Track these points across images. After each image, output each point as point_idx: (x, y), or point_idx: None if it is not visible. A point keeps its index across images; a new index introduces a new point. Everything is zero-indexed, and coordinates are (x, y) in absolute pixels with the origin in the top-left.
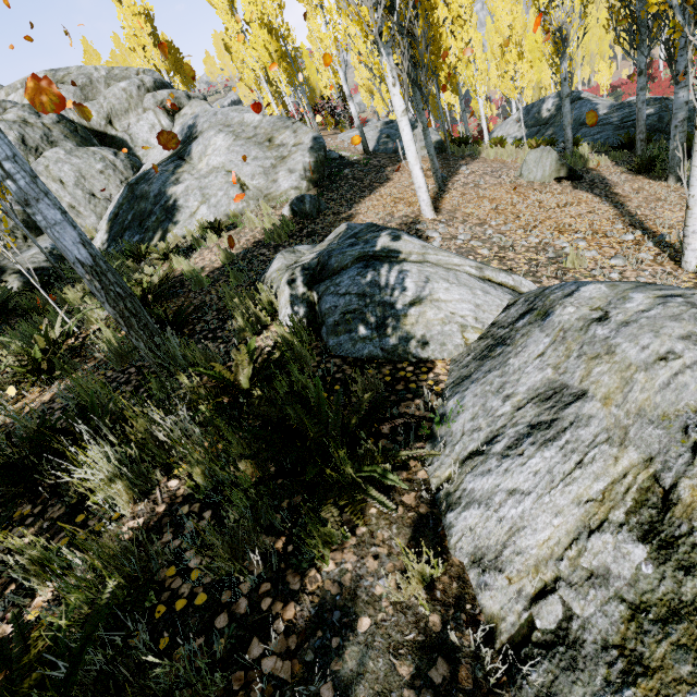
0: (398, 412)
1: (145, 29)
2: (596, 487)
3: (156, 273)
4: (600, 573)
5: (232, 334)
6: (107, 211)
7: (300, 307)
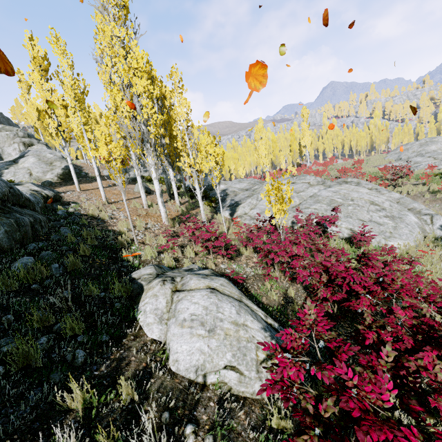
0: None
1: (35, 114)
2: None
3: None
4: None
5: None
6: None
7: None
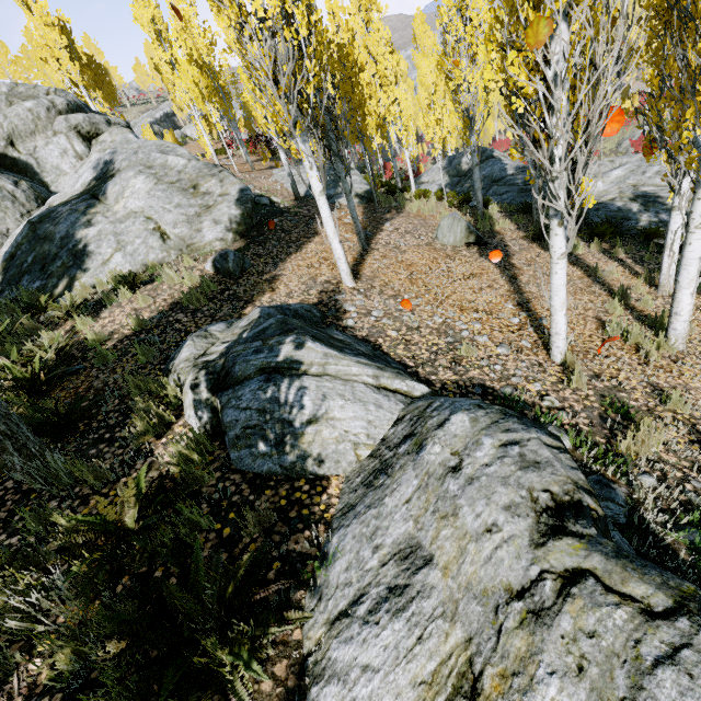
0: (286, 548)
1: (60, 42)
2: (429, 667)
3: (50, 352)
4: None
5: (132, 435)
6: (2, 248)
7: (203, 412)
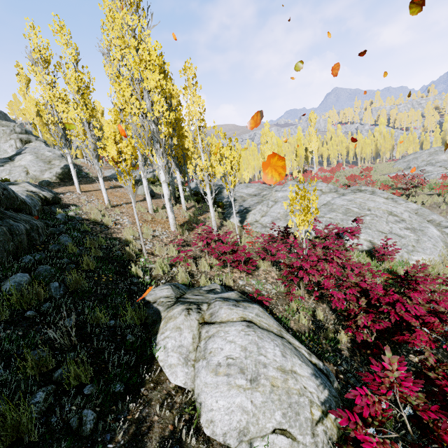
0: None
1: (34, 109)
2: None
3: None
4: None
5: None
6: None
7: None
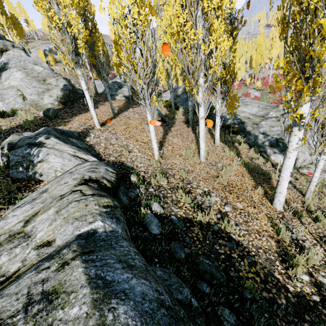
0: (14, 196)
1: None
2: (30, 213)
3: None
4: (12, 230)
5: None
6: None
7: (4, 158)
